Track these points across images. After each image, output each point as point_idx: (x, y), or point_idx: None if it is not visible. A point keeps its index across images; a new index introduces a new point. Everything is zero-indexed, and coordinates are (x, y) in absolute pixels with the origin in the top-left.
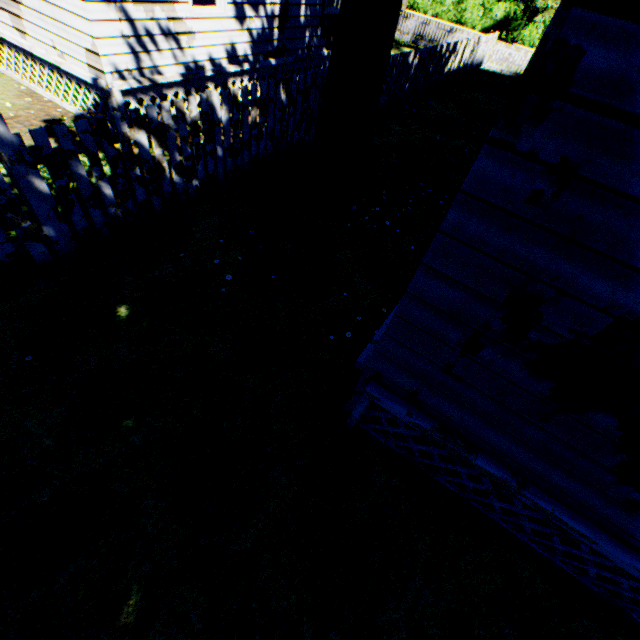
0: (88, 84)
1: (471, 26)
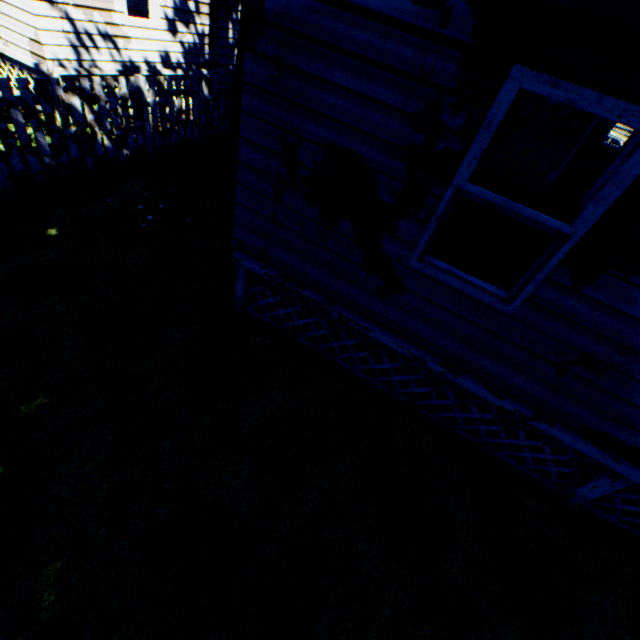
0: (31, 70)
1: None
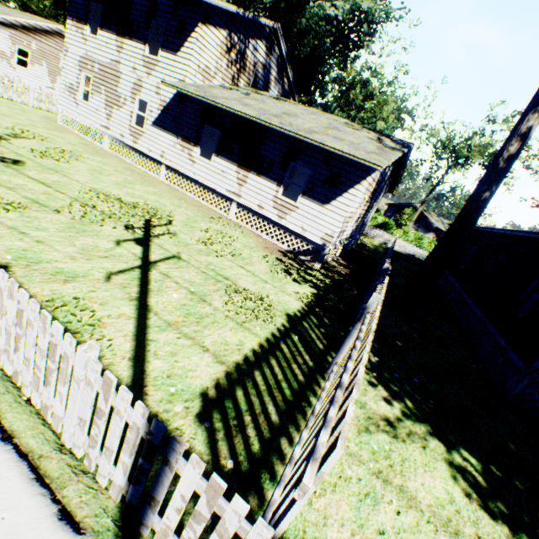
0: (309, 242)
1: None
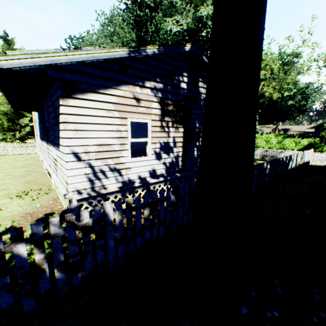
0: None
1: (290, 149)
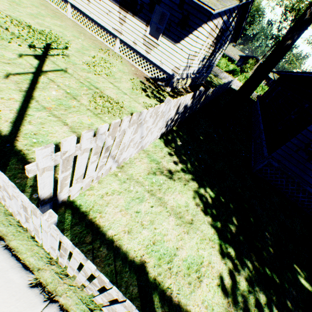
0: (164, 72)
1: (221, 68)
